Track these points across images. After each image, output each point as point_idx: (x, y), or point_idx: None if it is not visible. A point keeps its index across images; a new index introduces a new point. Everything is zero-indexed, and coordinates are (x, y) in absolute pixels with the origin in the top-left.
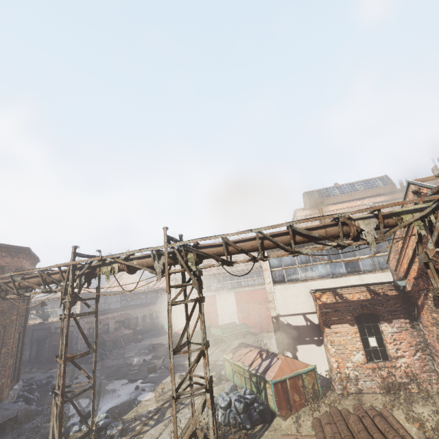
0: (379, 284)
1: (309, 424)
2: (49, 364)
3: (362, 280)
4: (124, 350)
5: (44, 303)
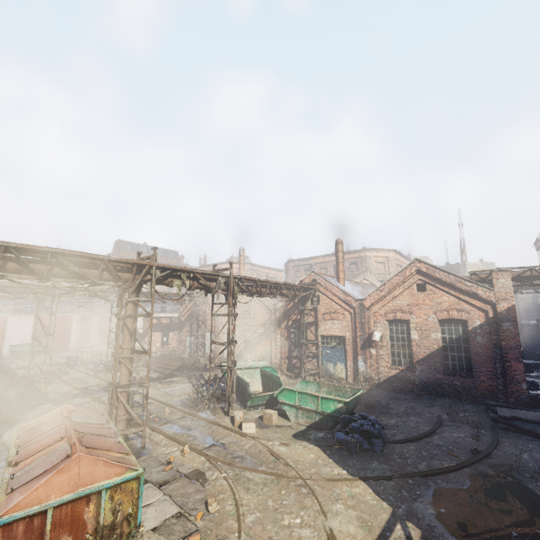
0: (175, 317)
1: (142, 364)
2: None
3: (166, 316)
4: None
5: None
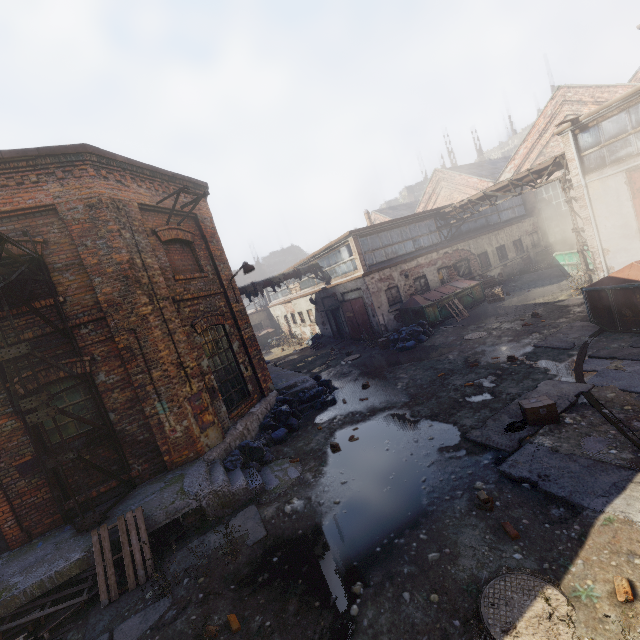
0: None
1: None
2: (353, 343)
3: None
4: (465, 322)
5: (245, 266)
